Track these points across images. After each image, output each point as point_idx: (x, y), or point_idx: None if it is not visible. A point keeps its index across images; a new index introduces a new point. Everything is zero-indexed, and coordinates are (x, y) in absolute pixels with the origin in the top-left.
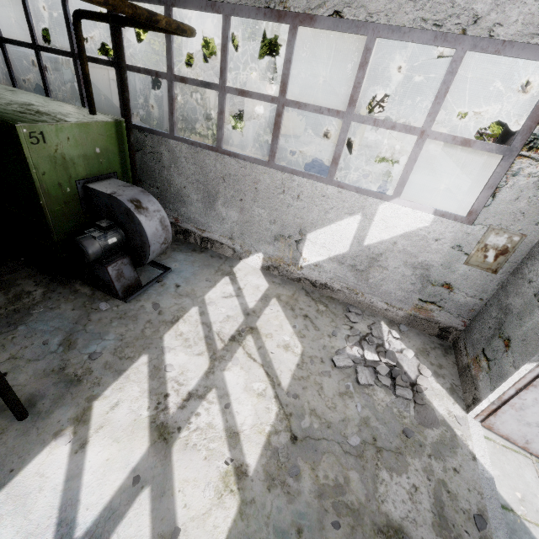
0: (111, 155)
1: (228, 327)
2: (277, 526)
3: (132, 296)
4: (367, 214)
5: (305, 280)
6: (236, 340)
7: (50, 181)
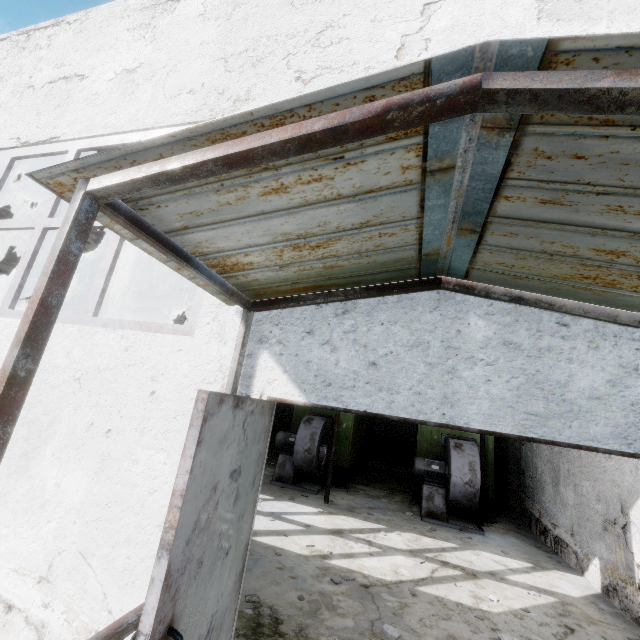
0: None
1: (456, 560)
2: (294, 568)
3: (429, 518)
4: None
5: None
6: (444, 563)
7: (427, 428)
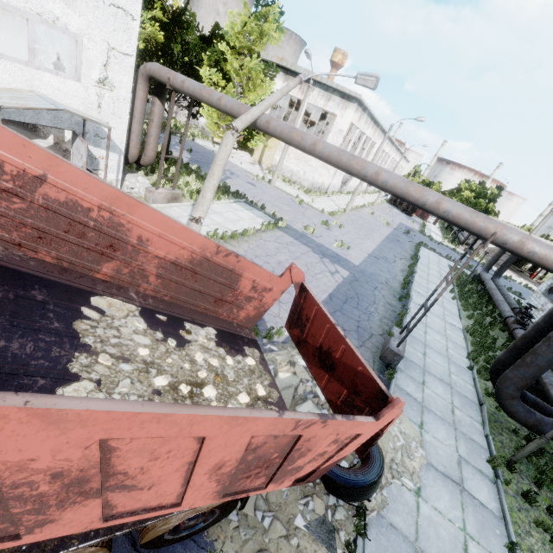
0: None
1: None
2: None
3: None
4: None
5: (68, 151)
6: None
7: None
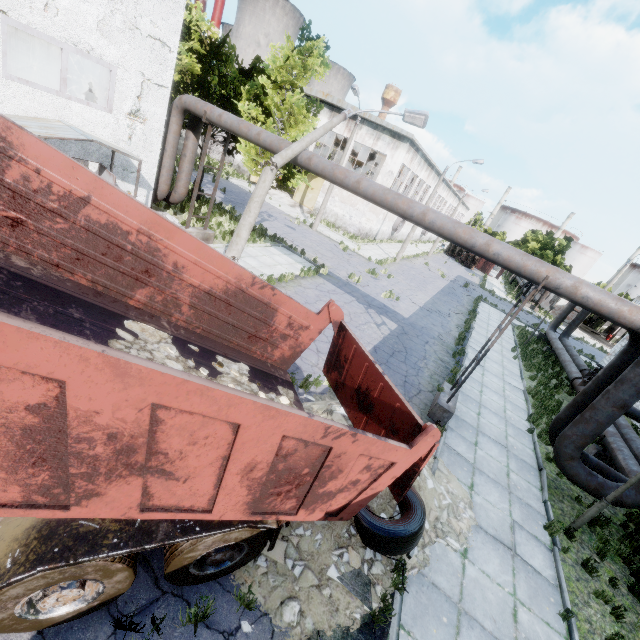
0: None
1: None
2: None
3: None
4: None
5: None
6: None
7: None
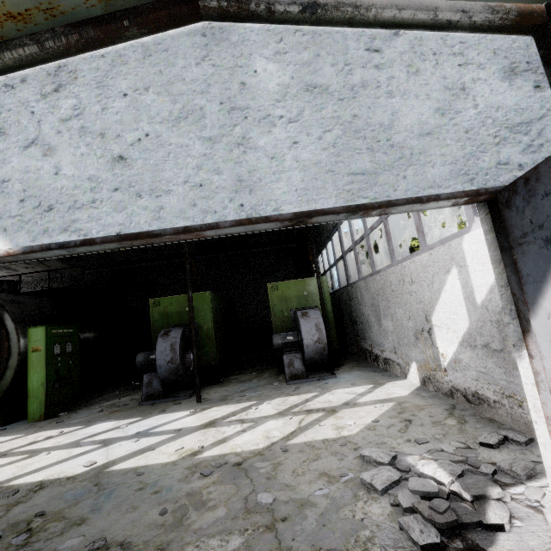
0: (314, 296)
1: (318, 405)
2: (159, 481)
3: (293, 381)
4: (459, 261)
5: (455, 391)
6: (309, 411)
7: (278, 309)
